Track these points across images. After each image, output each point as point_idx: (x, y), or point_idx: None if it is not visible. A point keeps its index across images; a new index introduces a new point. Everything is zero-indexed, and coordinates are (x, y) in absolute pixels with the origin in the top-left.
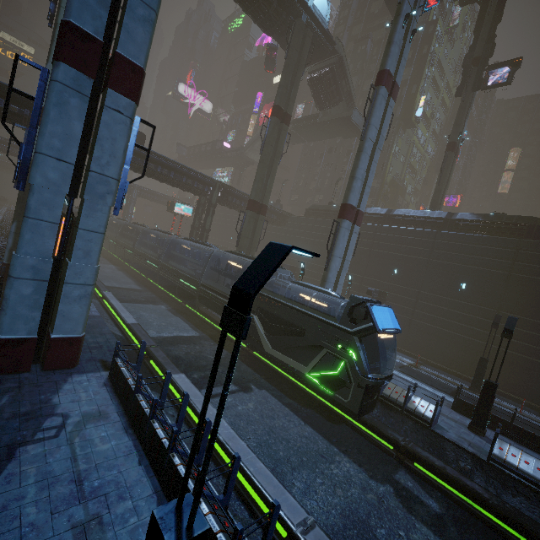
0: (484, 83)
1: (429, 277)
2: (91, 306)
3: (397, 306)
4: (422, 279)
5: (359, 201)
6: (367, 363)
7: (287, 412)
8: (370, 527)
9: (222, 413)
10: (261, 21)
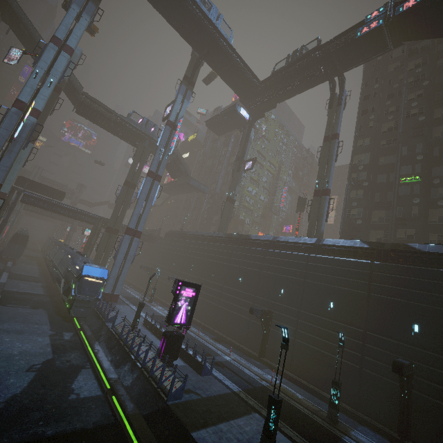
0: (244, 168)
1: (204, 269)
2: None
3: None
4: (201, 271)
5: (138, 226)
6: (78, 289)
7: (45, 315)
8: (23, 333)
9: None
10: (128, 142)
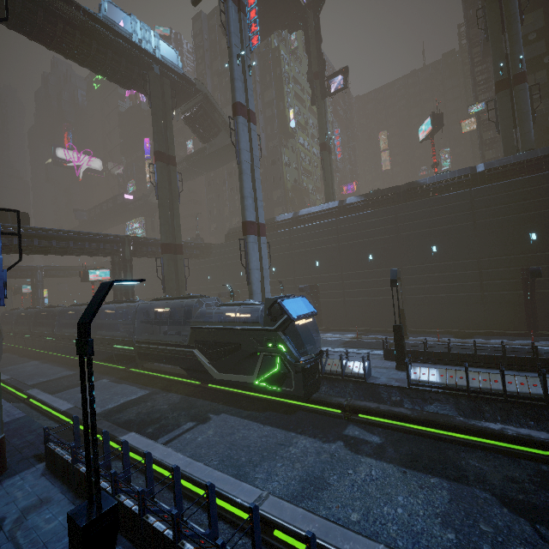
0: (329, 91)
1: (344, 258)
2: (13, 410)
3: (330, 293)
4: (340, 263)
5: (257, 215)
6: (295, 349)
7: (246, 423)
8: (325, 479)
9: (95, 414)
10: (116, 79)
